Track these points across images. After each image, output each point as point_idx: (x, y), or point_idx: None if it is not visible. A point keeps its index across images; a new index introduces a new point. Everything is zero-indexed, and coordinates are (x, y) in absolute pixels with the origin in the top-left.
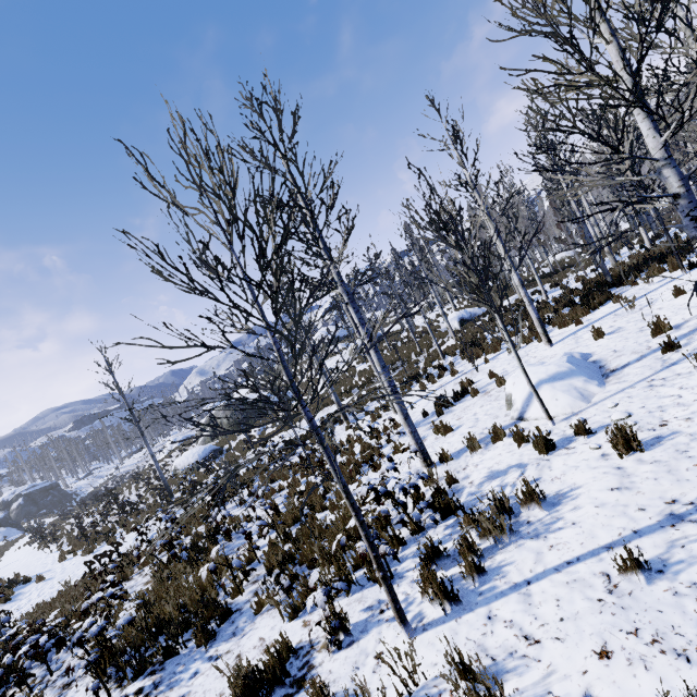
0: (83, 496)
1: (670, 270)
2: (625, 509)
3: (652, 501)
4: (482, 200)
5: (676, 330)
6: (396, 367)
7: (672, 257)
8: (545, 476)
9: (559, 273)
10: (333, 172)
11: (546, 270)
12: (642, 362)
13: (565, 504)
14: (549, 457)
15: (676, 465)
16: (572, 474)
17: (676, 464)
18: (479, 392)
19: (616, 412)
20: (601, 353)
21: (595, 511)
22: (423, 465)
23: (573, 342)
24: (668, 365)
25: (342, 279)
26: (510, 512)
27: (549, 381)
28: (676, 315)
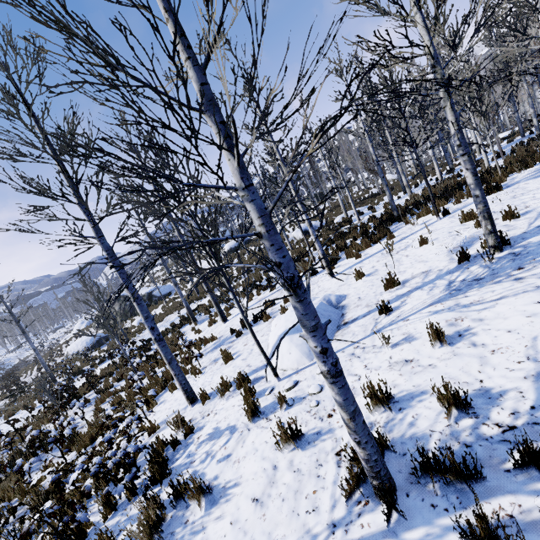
0: (10, 366)
1: (433, 213)
2: (242, 539)
3: (262, 537)
4: (277, 147)
5: (402, 287)
6: (250, 270)
7: (438, 200)
8: (234, 454)
9: (380, 196)
10: (76, 125)
11: (374, 191)
12: (365, 319)
13: (219, 507)
14: (251, 427)
15: (305, 485)
16: (248, 460)
17: (306, 483)
18: (271, 317)
19: (313, 384)
20: (351, 297)
21: (226, 530)
22: (187, 402)
23: (345, 278)
24: (375, 330)
25: (100, 234)
26: (185, 501)
27: (291, 332)
28: (411, 267)
